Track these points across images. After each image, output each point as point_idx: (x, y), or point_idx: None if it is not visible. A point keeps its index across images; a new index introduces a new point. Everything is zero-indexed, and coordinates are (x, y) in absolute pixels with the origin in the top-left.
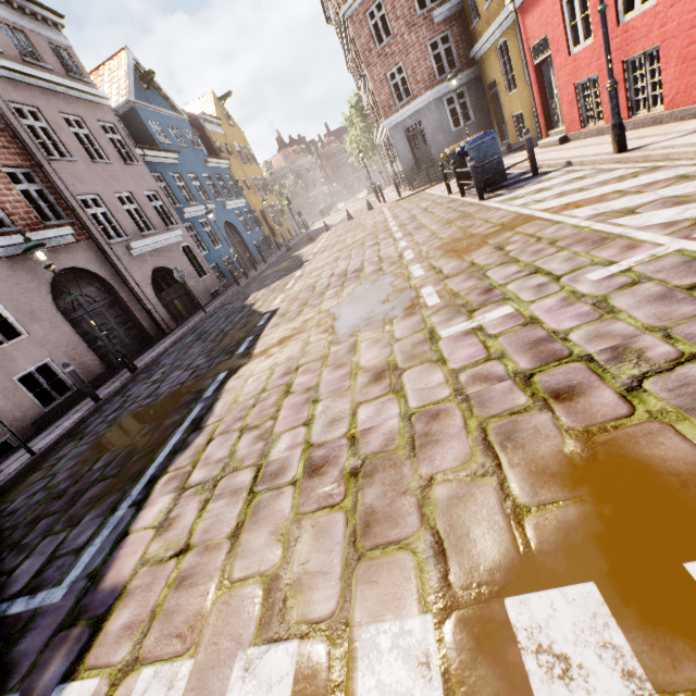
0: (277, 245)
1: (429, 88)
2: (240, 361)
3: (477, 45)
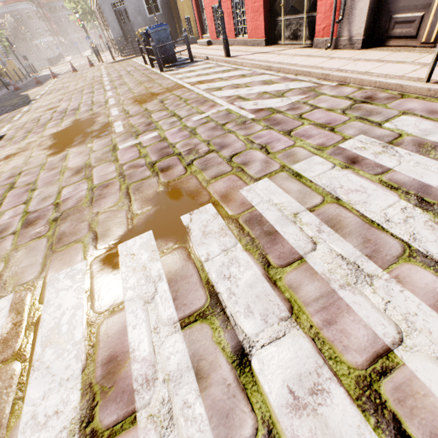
0: (3, 83)
1: None
2: None
3: None
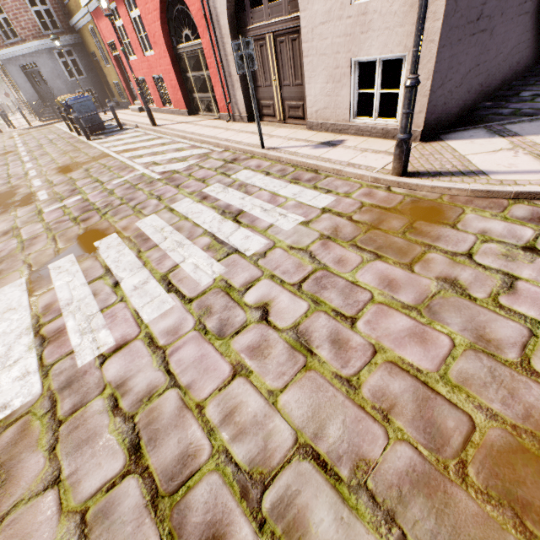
0: None
1: (36, 37)
2: None
3: (73, 19)
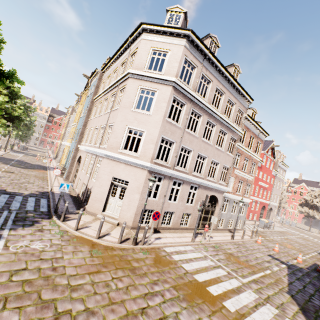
0: None
1: None
2: None
3: None
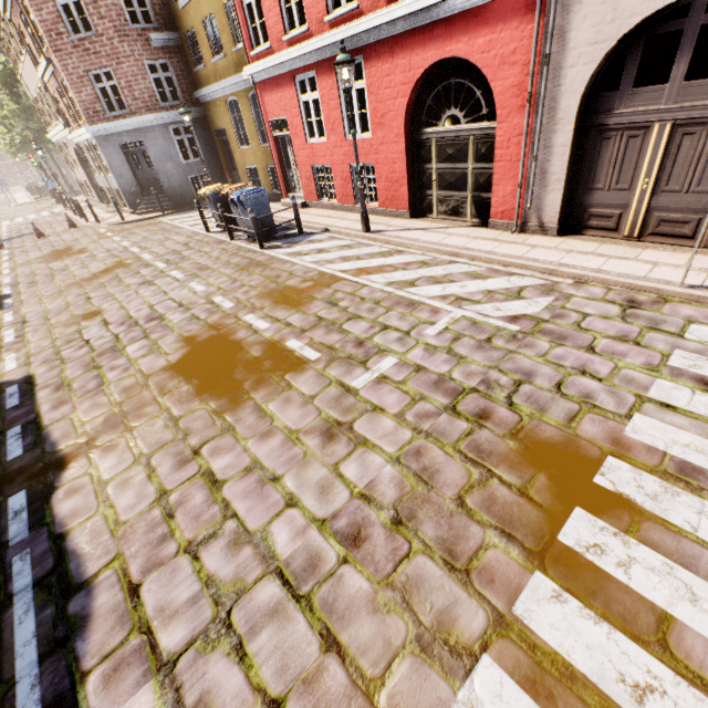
0: None
1: (151, 110)
2: (42, 468)
3: (205, 90)
